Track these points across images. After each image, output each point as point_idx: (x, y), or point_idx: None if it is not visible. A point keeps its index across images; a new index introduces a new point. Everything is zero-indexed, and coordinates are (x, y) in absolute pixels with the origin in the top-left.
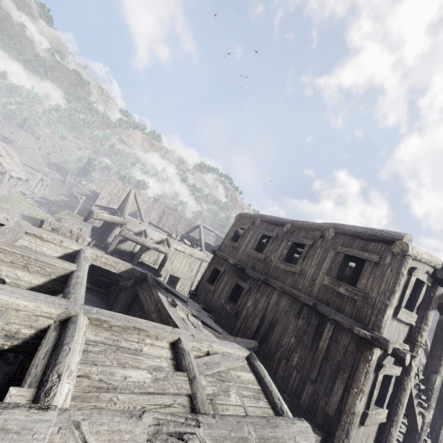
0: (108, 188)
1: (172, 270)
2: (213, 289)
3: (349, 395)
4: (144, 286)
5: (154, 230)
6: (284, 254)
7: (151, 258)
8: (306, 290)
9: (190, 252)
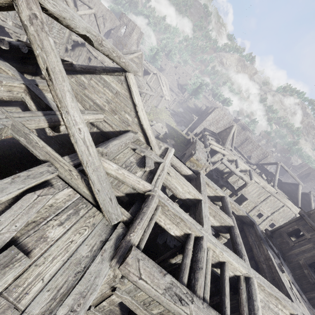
0: (213, 114)
1: (244, 192)
2: (292, 245)
3: None
4: (251, 230)
5: (240, 159)
6: None
7: (233, 179)
8: None
9: (263, 185)
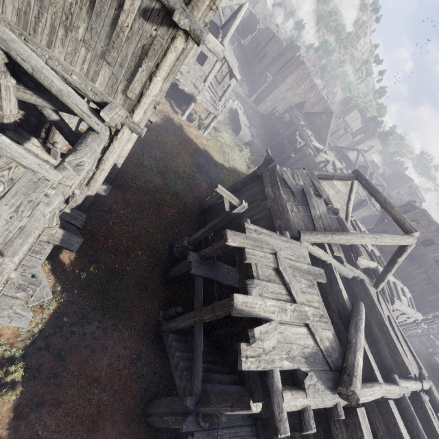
0: (295, 75)
1: None
2: None
3: (429, 312)
4: None
5: (331, 153)
6: (437, 258)
7: None
8: (437, 279)
9: None
